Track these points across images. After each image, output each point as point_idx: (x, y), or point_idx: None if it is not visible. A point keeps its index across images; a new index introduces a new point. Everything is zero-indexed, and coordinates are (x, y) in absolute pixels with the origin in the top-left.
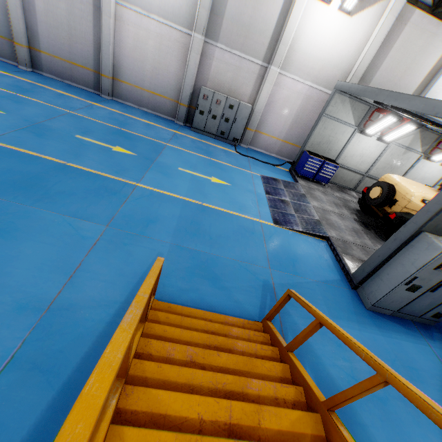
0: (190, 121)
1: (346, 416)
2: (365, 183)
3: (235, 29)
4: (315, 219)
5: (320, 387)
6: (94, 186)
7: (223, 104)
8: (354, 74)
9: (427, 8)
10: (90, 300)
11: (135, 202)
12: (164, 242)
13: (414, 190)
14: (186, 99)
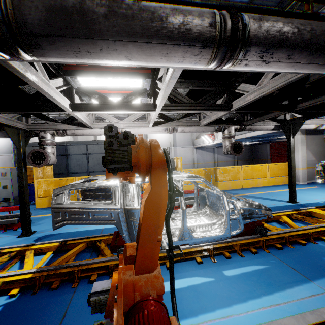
0: None
1: None
2: None
3: None
4: None
5: None
6: None
7: None
8: None
9: None
10: None
11: None
12: None
13: None
14: None
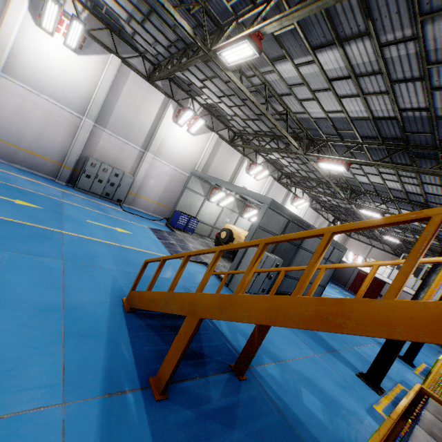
0: (73, 181)
1: (241, 332)
2: (214, 232)
3: (120, 124)
4: None
5: (228, 324)
6: (27, 232)
7: (109, 172)
8: (199, 166)
9: (227, 141)
10: (88, 302)
11: (71, 244)
12: (111, 269)
13: (241, 231)
14: (72, 163)
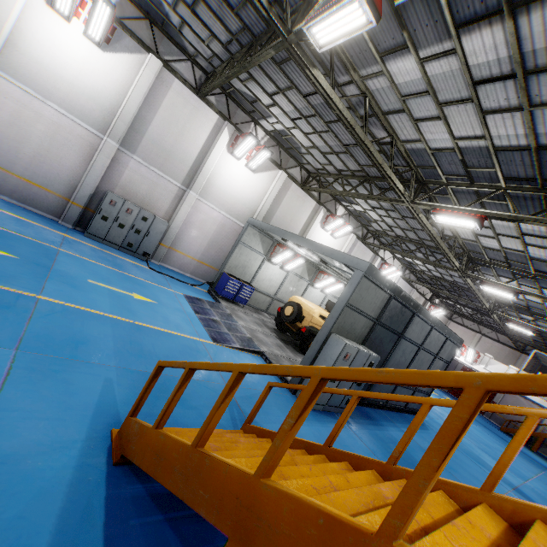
0: (83, 224)
1: None
2: (274, 305)
3: (155, 149)
4: (247, 336)
5: None
6: None
7: (135, 214)
8: (259, 214)
9: (299, 184)
10: (35, 445)
11: (45, 318)
12: (107, 365)
13: (314, 308)
14: (83, 199)
